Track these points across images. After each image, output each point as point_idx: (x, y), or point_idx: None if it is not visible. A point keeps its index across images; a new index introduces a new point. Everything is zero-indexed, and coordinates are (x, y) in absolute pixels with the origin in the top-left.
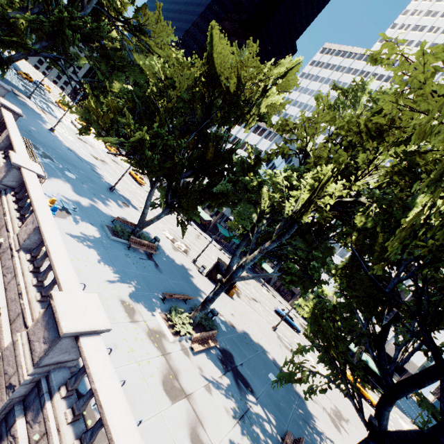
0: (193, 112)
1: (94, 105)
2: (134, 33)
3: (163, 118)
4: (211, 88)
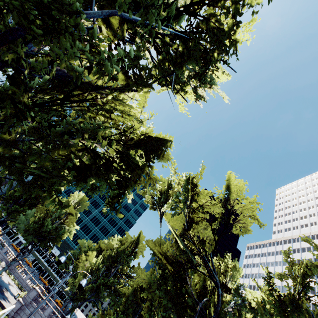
0: (139, 305)
1: (100, 313)
2: (128, 278)
3: (122, 309)
4: (142, 291)
